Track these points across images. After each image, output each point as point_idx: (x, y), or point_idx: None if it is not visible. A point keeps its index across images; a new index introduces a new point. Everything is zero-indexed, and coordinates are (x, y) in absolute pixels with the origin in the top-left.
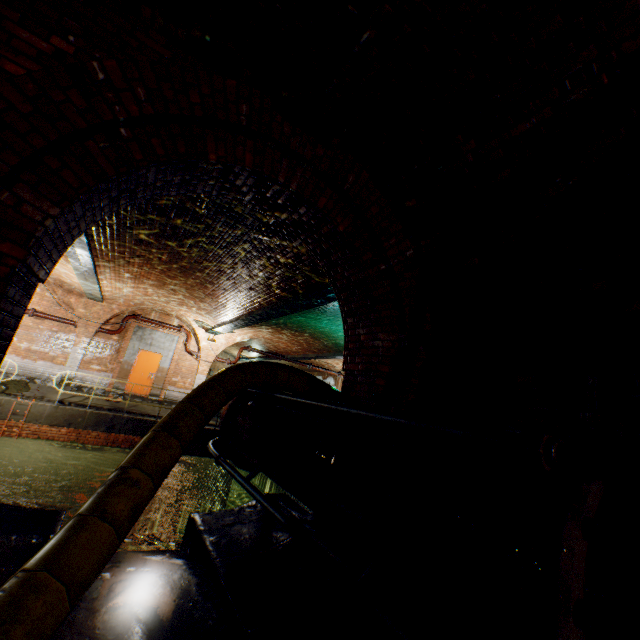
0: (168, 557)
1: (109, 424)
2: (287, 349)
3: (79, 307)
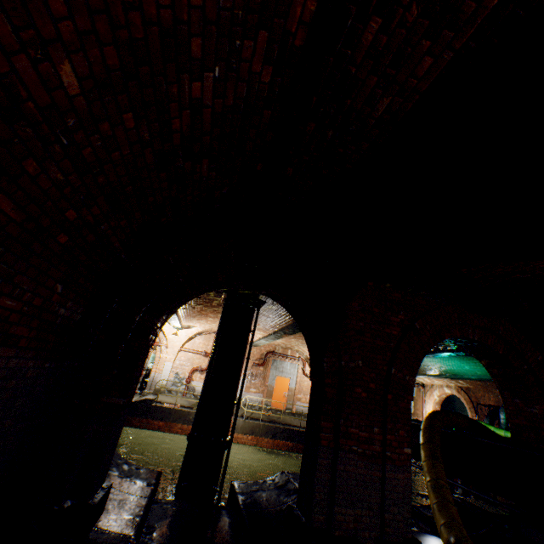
0: (417, 530)
1: (273, 432)
2: None
3: None
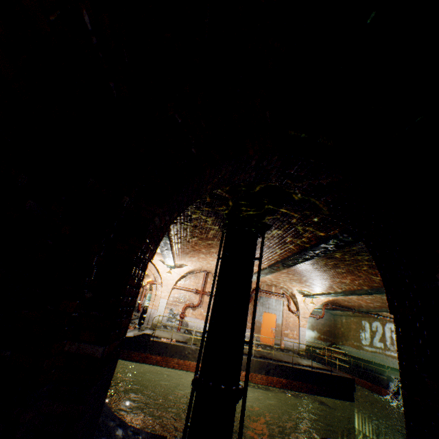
0: None
1: (266, 369)
2: (362, 304)
3: None
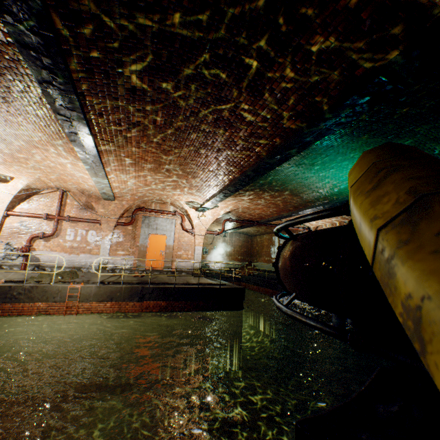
0: None
1: (140, 295)
2: (261, 214)
3: (99, 208)
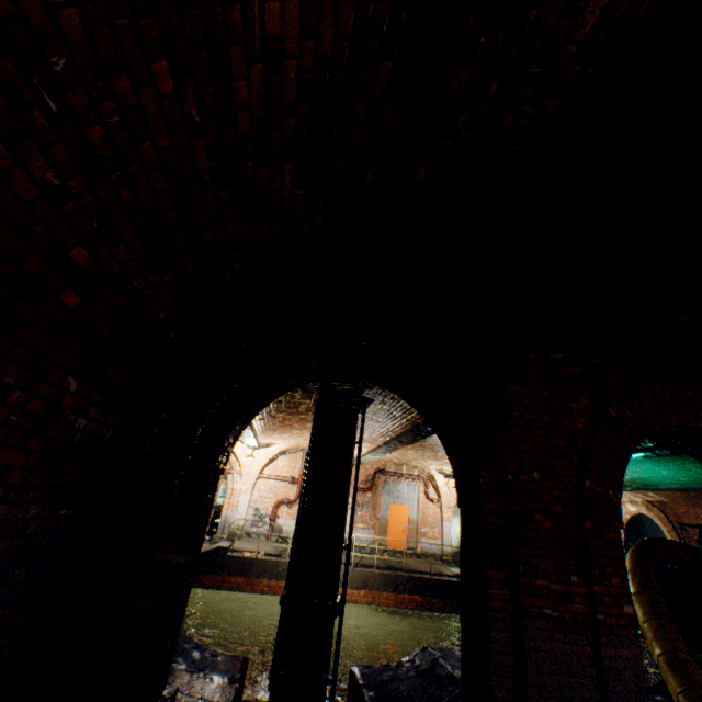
0: None
1: (394, 583)
2: None
3: None
